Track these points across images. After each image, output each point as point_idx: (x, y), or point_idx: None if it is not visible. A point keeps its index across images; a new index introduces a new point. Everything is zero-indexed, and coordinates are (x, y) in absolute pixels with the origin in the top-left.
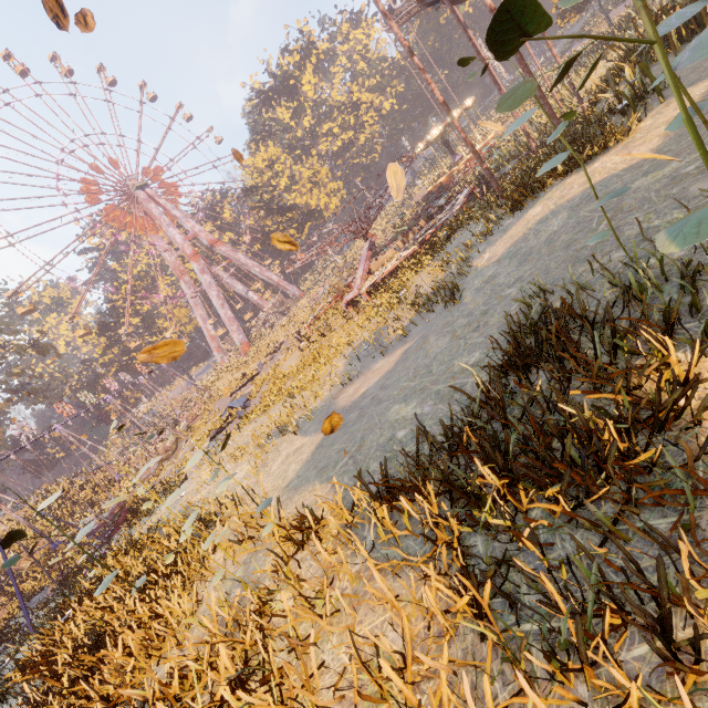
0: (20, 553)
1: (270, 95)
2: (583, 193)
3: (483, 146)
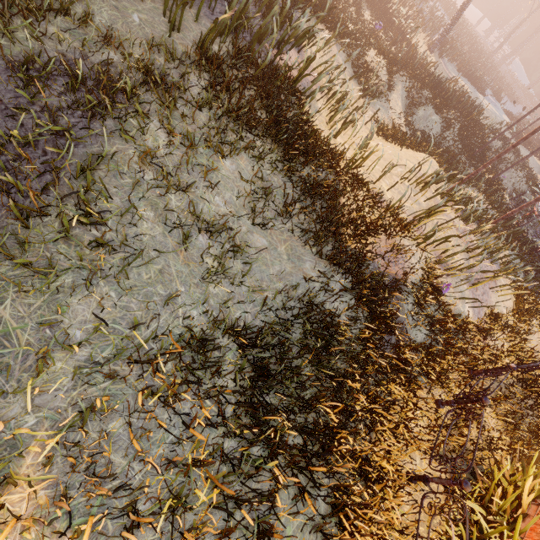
0: None
1: None
2: None
3: None
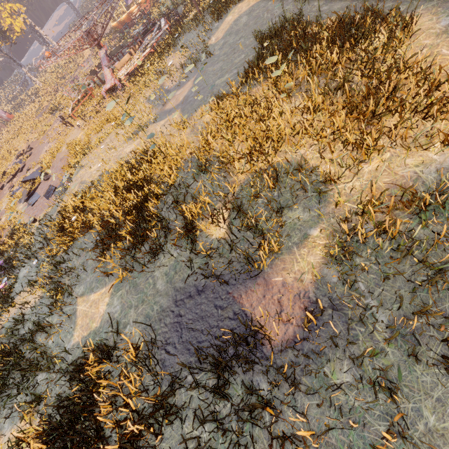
0: None
1: None
2: (249, 9)
3: None
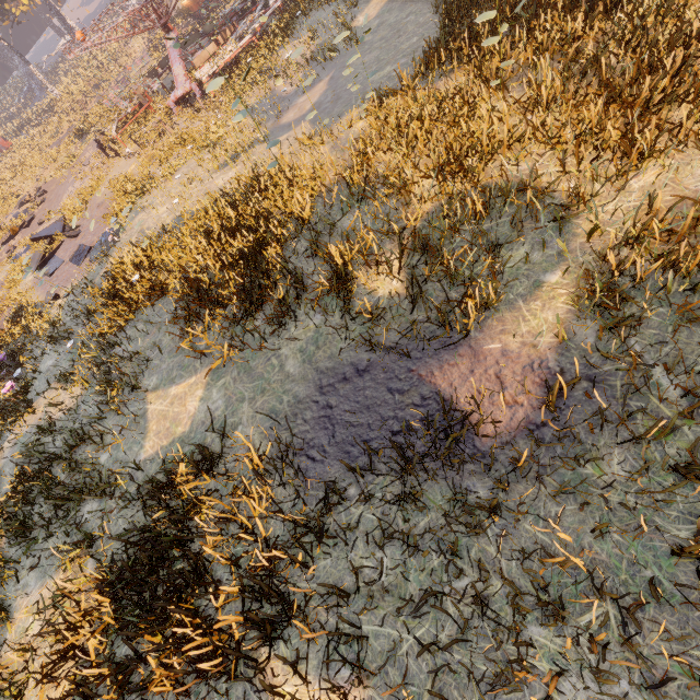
0: None
1: None
2: None
3: None
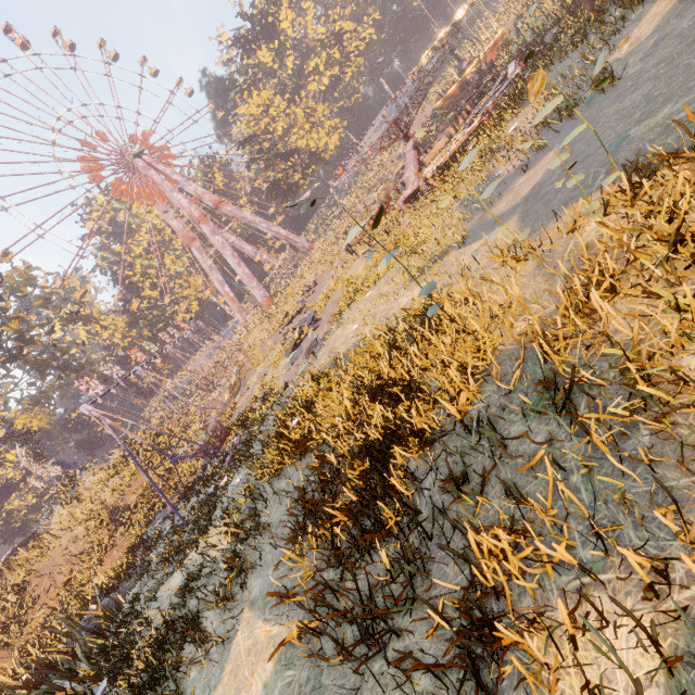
0: (123, 491)
1: (249, 38)
2: None
3: (494, 44)
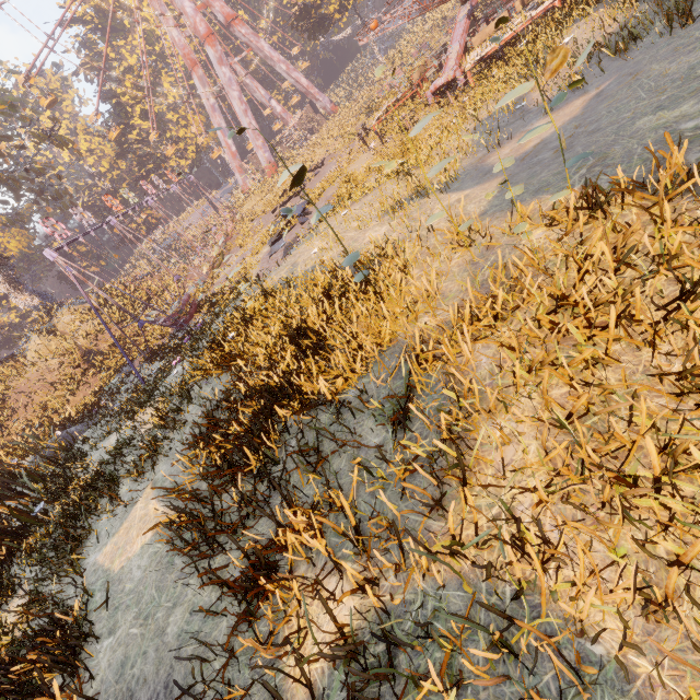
0: (96, 337)
1: None
2: None
3: None
